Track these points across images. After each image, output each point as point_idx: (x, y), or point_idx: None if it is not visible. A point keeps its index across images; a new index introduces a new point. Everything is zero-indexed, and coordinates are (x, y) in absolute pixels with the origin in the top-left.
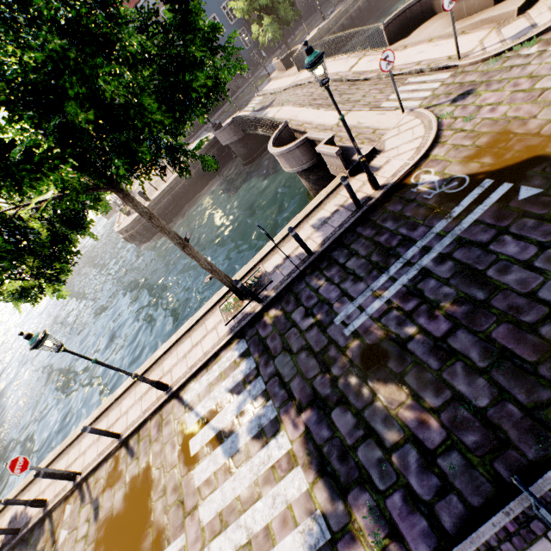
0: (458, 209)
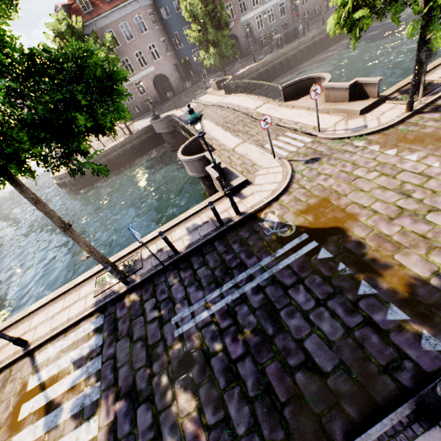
0: (281, 251)
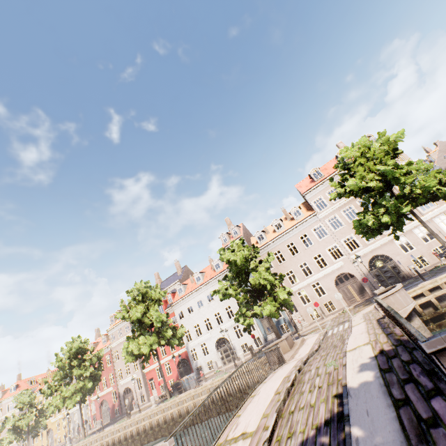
0: None
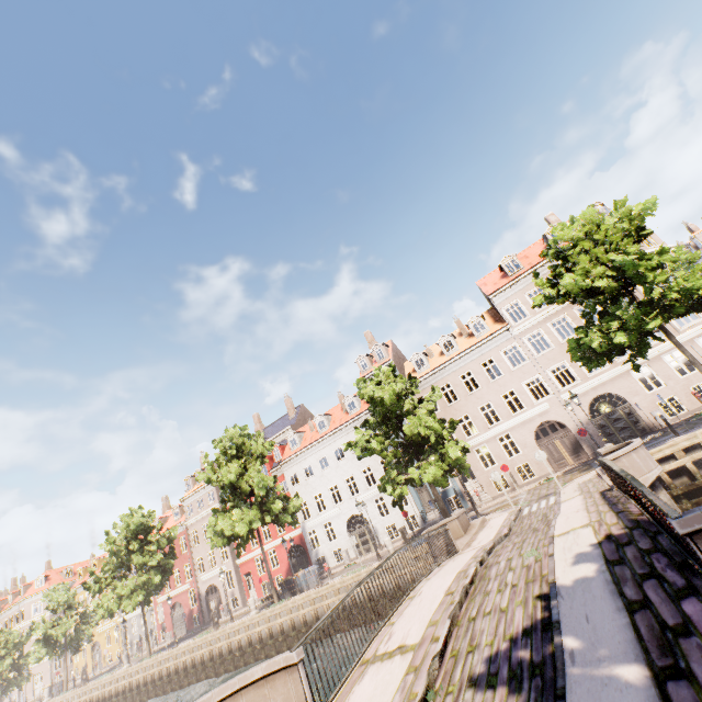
0: None
